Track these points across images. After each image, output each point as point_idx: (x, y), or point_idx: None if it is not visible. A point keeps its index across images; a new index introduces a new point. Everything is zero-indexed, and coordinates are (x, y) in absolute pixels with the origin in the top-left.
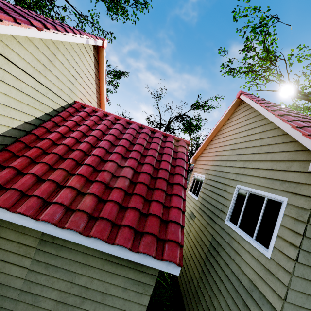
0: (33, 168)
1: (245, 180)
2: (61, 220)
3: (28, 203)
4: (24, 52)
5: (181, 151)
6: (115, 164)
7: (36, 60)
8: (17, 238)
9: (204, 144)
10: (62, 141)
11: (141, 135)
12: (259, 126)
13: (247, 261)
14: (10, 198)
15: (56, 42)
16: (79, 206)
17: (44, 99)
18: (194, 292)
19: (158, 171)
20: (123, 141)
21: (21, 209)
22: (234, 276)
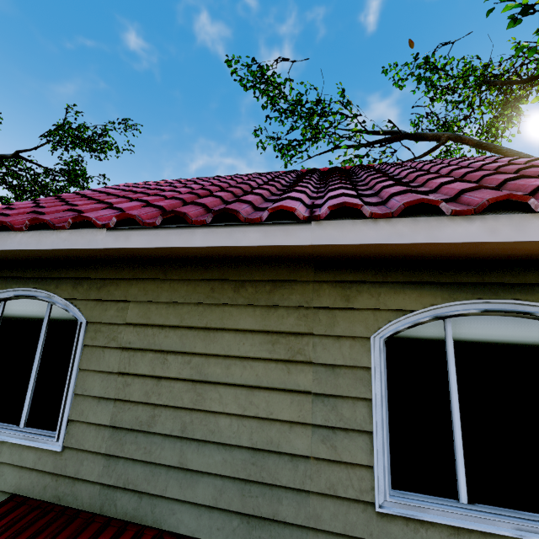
0: None
1: None
2: None
3: None
4: None
5: None
6: None
7: None
8: None
9: None
10: None
11: None
12: None
13: None
14: None
15: None
16: None
17: None
18: None
19: None
20: None
21: None
22: None
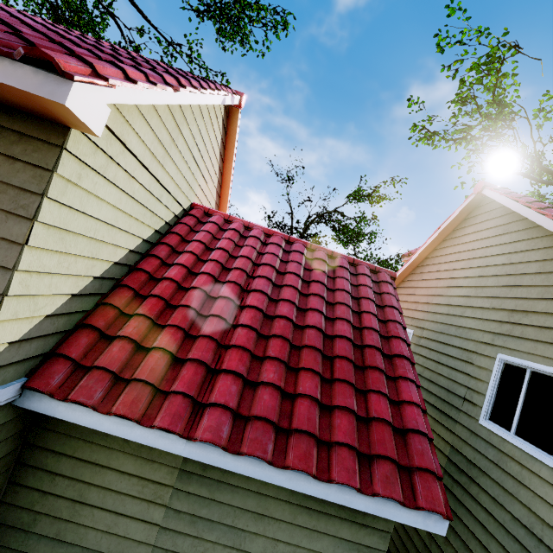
0: (159, 337)
1: (518, 346)
2: (232, 438)
3: (170, 408)
4: (144, 130)
5: (389, 292)
6: (289, 322)
7: (157, 141)
8: (138, 469)
9: (403, 272)
10: (192, 282)
11: (315, 264)
12: (536, 249)
13: (550, 502)
14: (138, 400)
15: (183, 106)
16: (256, 409)
17: (157, 207)
18: (421, 549)
19: (361, 333)
20: (290, 277)
21: (162, 420)
22: (521, 527)
